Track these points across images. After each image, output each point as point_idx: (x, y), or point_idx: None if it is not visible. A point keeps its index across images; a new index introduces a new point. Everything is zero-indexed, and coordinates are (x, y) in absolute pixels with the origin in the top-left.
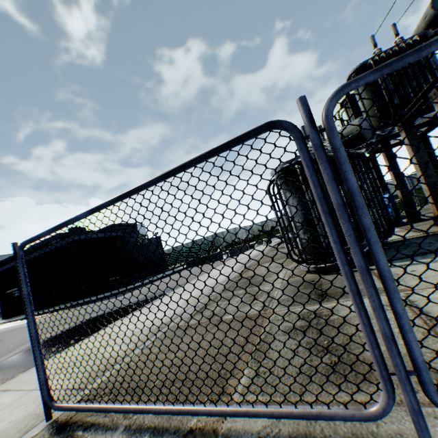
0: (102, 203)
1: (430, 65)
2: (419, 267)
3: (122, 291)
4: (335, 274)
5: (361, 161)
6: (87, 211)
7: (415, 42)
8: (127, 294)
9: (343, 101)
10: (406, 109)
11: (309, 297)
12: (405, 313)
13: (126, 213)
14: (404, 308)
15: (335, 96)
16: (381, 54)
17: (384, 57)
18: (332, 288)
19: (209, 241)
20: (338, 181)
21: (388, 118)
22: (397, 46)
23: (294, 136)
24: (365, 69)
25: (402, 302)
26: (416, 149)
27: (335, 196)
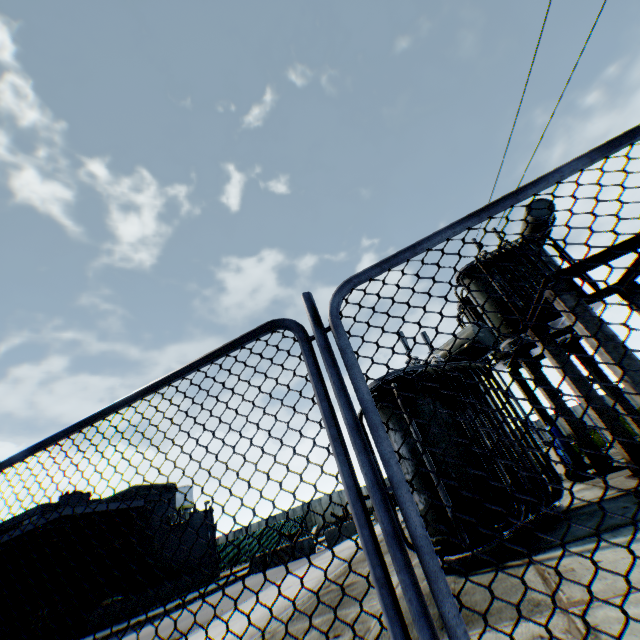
0: (53, 435)
1: (546, 265)
2: (606, 552)
3: (119, 628)
4: (478, 574)
5: (483, 376)
6: (29, 449)
7: (523, 244)
8: (126, 636)
9: (459, 304)
10: (530, 311)
11: (318, 597)
12: (462, 624)
13: (80, 450)
14: (458, 613)
15: (337, 292)
16: (487, 255)
17: (491, 257)
18: (469, 603)
19: (297, 517)
20: (453, 404)
21: (517, 323)
22: (504, 247)
23: (297, 336)
24: (474, 270)
25: (453, 600)
26: (561, 360)
27: (344, 413)
